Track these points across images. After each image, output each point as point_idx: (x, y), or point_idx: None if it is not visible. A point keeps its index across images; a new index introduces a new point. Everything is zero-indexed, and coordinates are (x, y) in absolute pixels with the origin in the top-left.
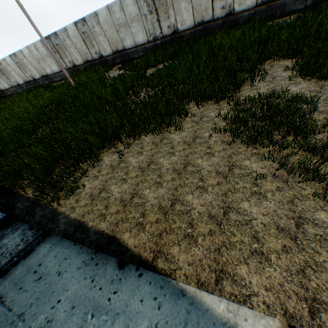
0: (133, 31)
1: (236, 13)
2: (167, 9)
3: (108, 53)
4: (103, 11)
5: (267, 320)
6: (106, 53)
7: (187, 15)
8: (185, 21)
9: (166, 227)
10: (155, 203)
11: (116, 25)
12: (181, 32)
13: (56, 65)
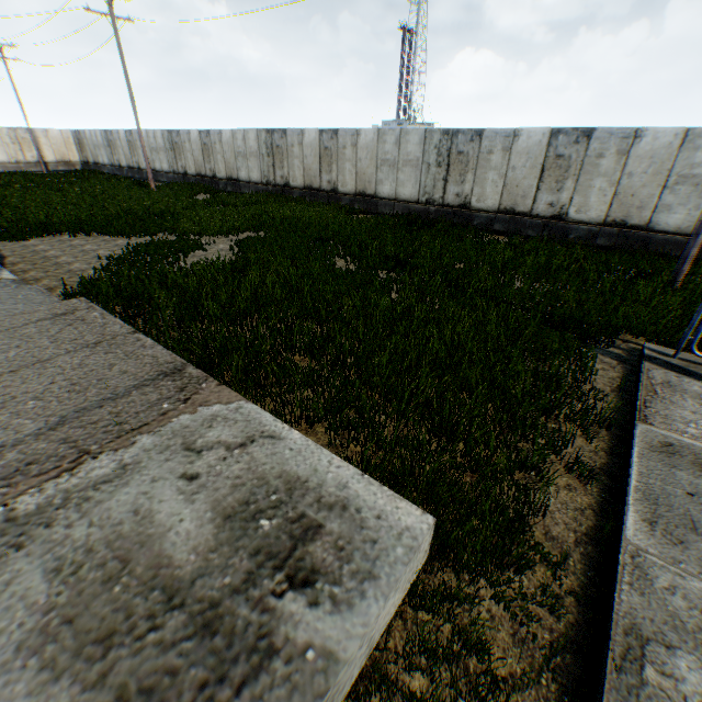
0: (250, 165)
1: (339, 192)
2: (283, 159)
3: (222, 176)
4: (228, 133)
5: (16, 278)
6: (221, 175)
7: (299, 173)
8: (297, 178)
9: (34, 260)
10: (48, 255)
11: (236, 151)
12: (292, 188)
13: (167, 164)
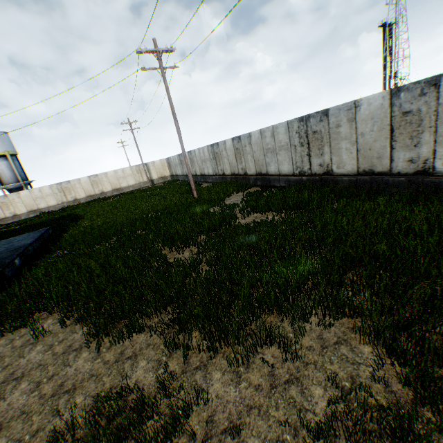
0: (279, 158)
1: (437, 172)
2: (322, 144)
3: (252, 172)
4: (256, 133)
5: None
6: (251, 171)
7: (348, 156)
8: (344, 163)
9: None
10: None
11: (264, 148)
12: (336, 175)
13: (211, 169)
